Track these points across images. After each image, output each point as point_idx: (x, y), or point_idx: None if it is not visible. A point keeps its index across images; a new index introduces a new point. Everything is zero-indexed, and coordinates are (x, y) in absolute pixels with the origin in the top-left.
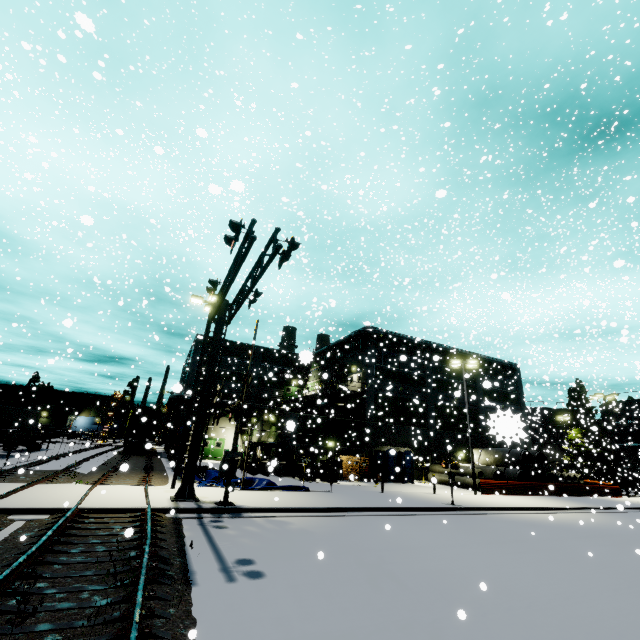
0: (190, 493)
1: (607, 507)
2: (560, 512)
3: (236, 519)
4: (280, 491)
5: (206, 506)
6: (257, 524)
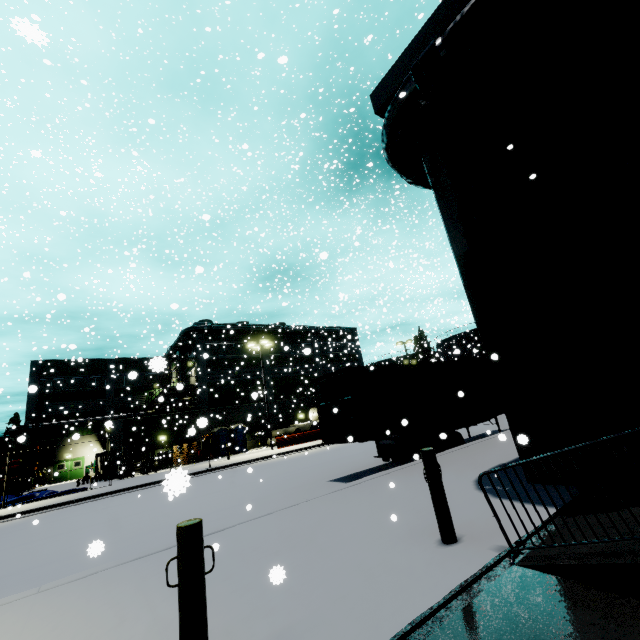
0: None
1: None
2: (314, 448)
3: None
4: (50, 498)
5: None
6: None
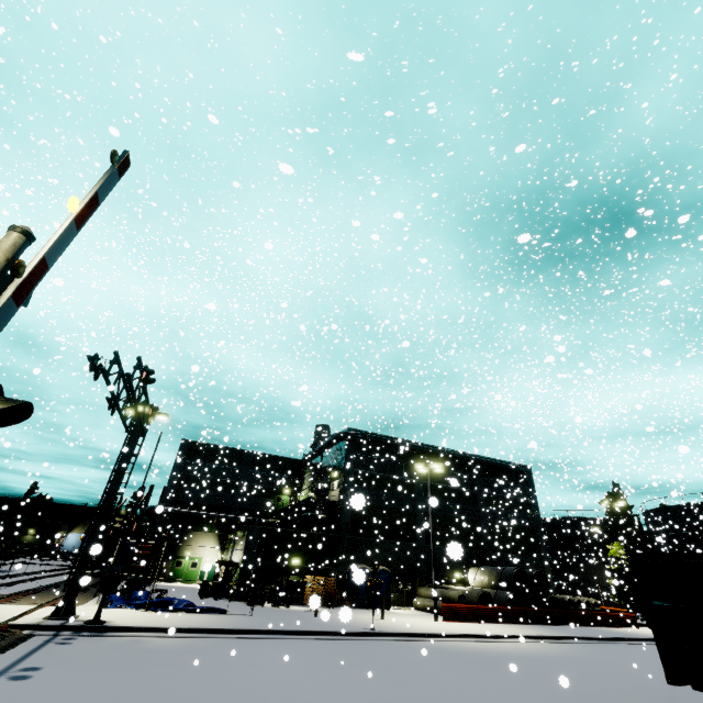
0: (68, 611)
1: (581, 637)
2: (509, 641)
3: (94, 637)
4: (190, 613)
5: (70, 623)
6: (108, 642)
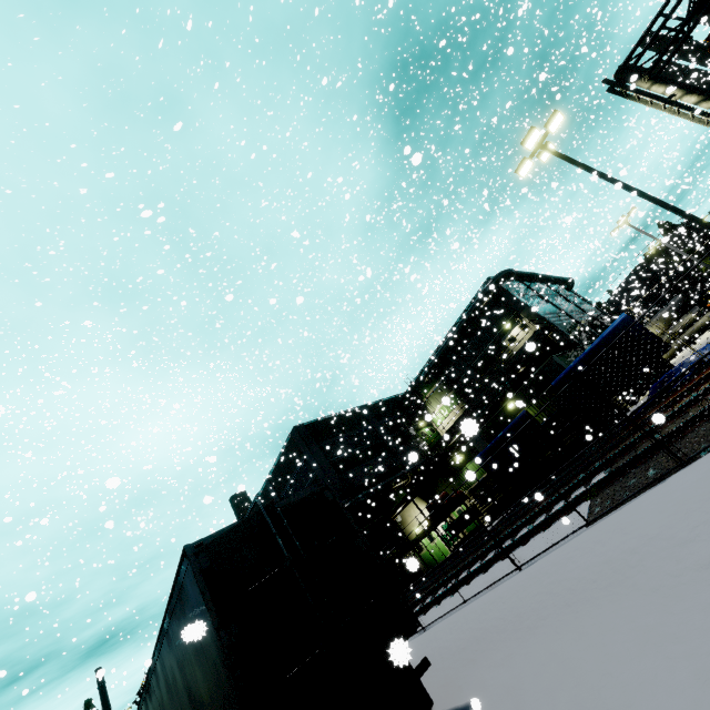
0: None
1: None
2: None
3: None
4: None
5: None
6: None
